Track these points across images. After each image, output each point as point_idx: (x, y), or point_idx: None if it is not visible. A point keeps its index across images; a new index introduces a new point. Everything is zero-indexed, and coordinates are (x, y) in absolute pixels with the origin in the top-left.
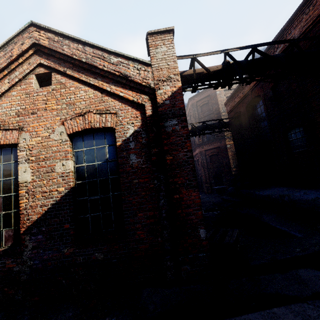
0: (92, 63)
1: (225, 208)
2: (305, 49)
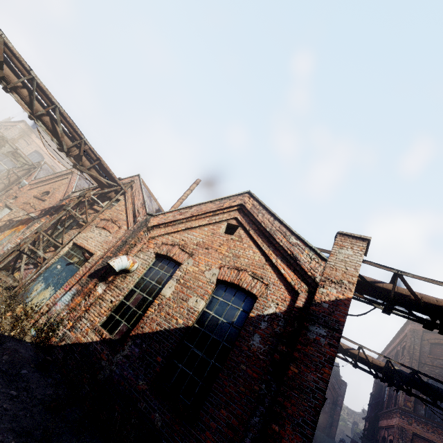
0: (273, 234)
1: None
2: None
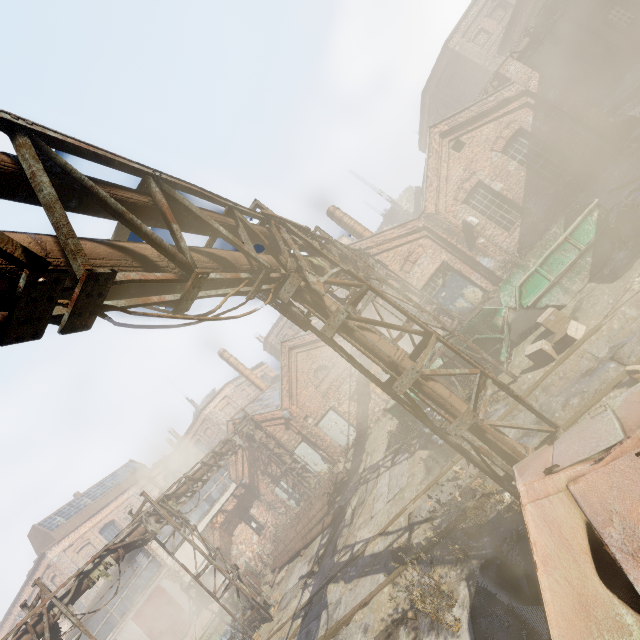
0: (481, 112)
1: None
2: None
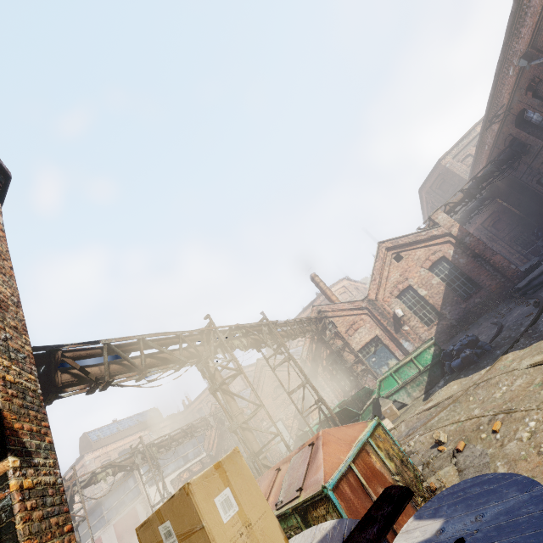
0: (416, 240)
1: (542, 260)
2: (503, 146)
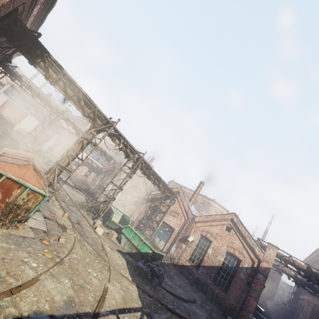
0: (245, 237)
1: None
2: None
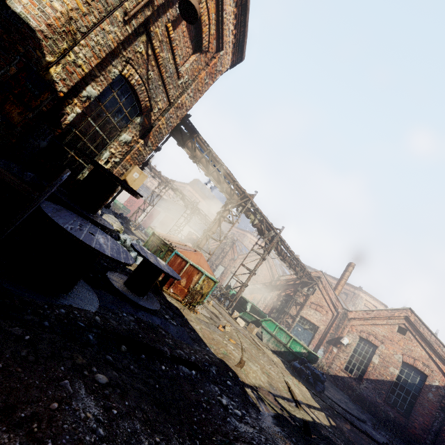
0: (431, 343)
1: None
2: None
